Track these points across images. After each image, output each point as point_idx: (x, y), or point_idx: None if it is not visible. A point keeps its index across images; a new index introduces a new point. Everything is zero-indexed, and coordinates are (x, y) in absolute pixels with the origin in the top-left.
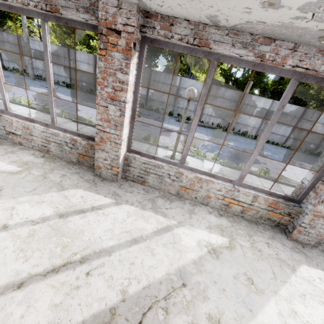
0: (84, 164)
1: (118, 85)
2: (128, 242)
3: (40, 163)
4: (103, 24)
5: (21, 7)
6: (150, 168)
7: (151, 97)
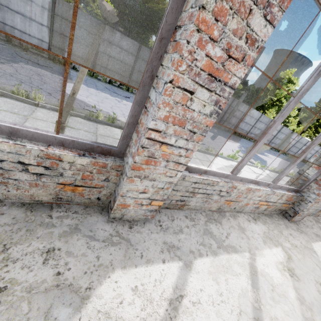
0: None
1: None
2: None
3: None
4: None
5: None
6: None
7: None
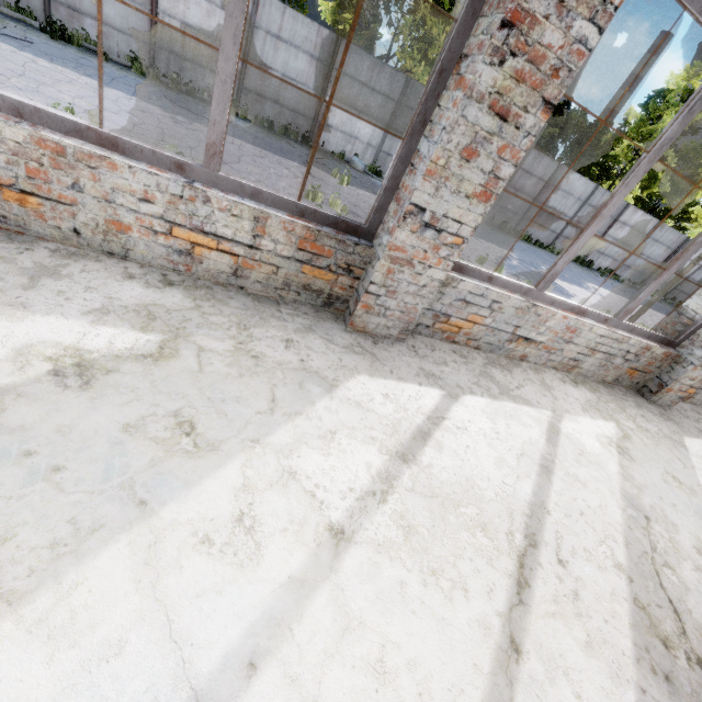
0: (621, 384)
1: None
2: None
3: (599, 400)
4: None
5: None
6: None
7: (327, 118)
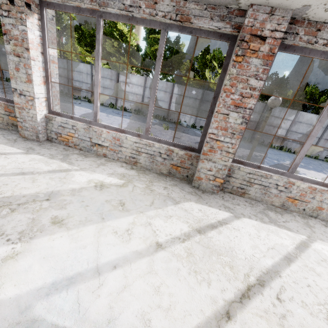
0: (176, 176)
1: (248, 92)
2: (284, 261)
3: (136, 175)
4: (247, 31)
5: (143, 18)
6: (255, 178)
7: (172, 110)
